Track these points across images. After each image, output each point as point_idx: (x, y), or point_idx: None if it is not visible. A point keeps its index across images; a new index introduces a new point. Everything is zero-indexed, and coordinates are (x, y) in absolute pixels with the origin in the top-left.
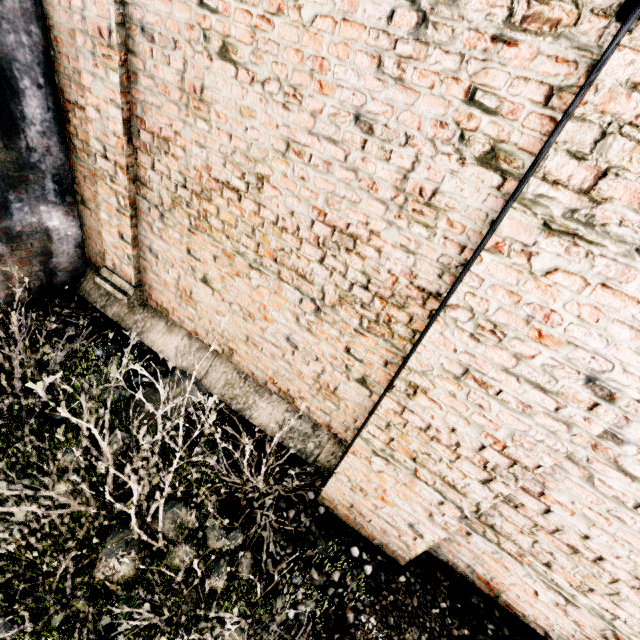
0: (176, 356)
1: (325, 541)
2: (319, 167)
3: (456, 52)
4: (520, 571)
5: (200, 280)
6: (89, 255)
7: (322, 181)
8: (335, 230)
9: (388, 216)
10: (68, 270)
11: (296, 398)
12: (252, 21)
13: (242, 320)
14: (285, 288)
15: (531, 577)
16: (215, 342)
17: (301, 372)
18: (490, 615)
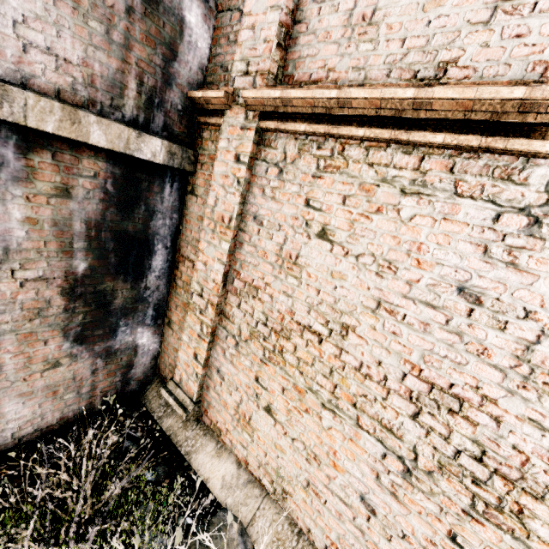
0: (222, 488)
1: None
2: (414, 325)
3: None
4: None
5: (263, 408)
6: (159, 365)
7: (417, 338)
8: (433, 387)
9: (507, 384)
10: (140, 379)
11: None
12: (351, 216)
13: (304, 460)
14: (364, 437)
15: None
16: (267, 478)
17: (378, 547)
18: None
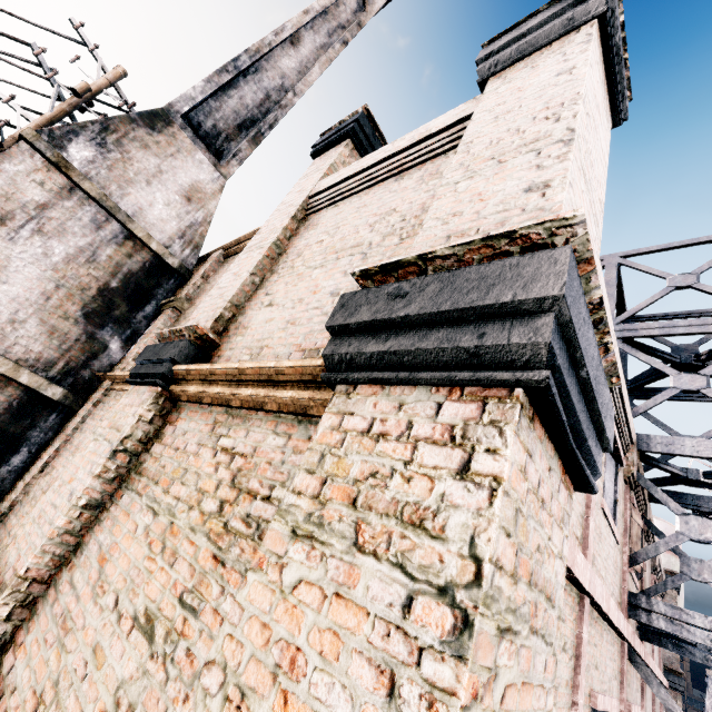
0: None
1: None
2: None
3: None
4: None
5: None
6: None
7: None
8: None
9: None
10: None
11: None
12: None
13: None
14: None
15: None
16: None
17: None
18: None
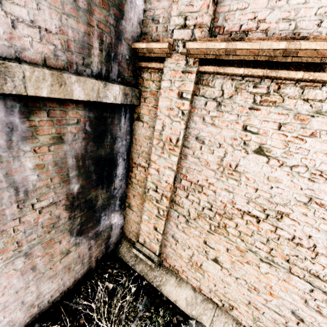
0: (186, 305)
1: None
2: None
3: None
4: None
5: (211, 259)
6: (124, 231)
7: None
8: None
9: None
10: (114, 242)
11: None
12: (286, 138)
13: (246, 290)
14: (295, 279)
15: None
16: (216, 298)
17: None
18: None
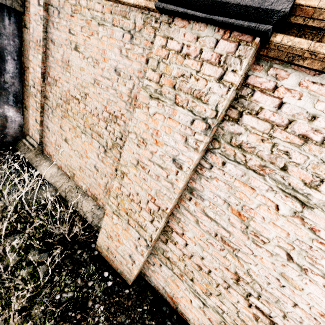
0: (50, 177)
1: (91, 267)
2: (104, 89)
3: (142, 47)
4: (183, 287)
5: (64, 140)
6: (24, 131)
7: (105, 94)
8: (110, 114)
9: (127, 107)
10: (13, 136)
11: (98, 198)
12: (84, 38)
13: (78, 158)
14: (94, 141)
15: (187, 290)
16: (68, 171)
17: (100, 183)
18: (171, 317)
